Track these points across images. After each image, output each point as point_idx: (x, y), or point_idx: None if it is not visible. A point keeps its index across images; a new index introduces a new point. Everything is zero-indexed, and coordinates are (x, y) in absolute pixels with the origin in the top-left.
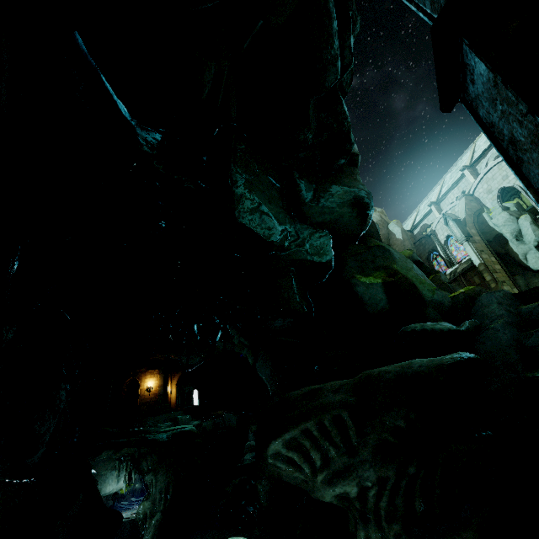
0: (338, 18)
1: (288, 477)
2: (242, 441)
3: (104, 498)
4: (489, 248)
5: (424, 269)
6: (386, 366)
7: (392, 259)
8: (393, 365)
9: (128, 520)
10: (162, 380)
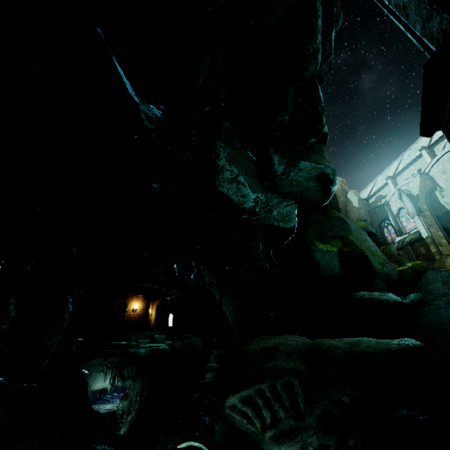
0: (323, 15)
1: (241, 425)
2: (205, 361)
3: (93, 391)
4: (438, 224)
5: (376, 240)
6: (336, 340)
7: (348, 230)
8: (343, 340)
9: (110, 412)
10: (145, 304)
